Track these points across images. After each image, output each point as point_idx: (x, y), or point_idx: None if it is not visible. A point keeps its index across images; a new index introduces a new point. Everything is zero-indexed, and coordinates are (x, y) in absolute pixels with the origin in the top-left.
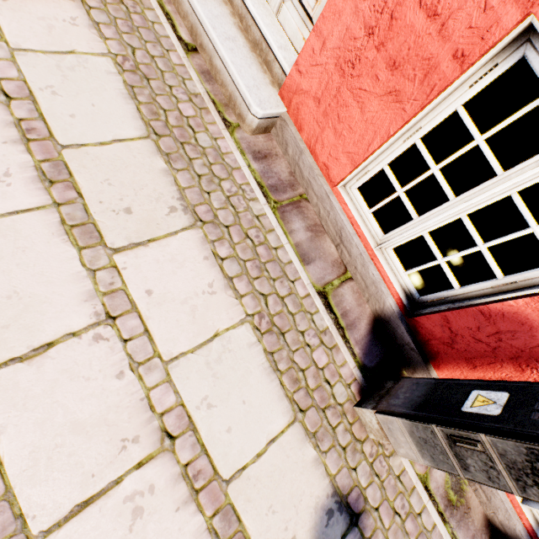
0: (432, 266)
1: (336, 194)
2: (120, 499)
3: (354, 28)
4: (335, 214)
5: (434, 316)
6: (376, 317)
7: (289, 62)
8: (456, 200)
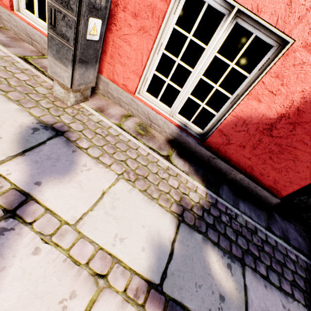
0: None
1: (14, 13)
2: None
3: None
4: (18, 23)
5: None
6: None
7: None
8: None
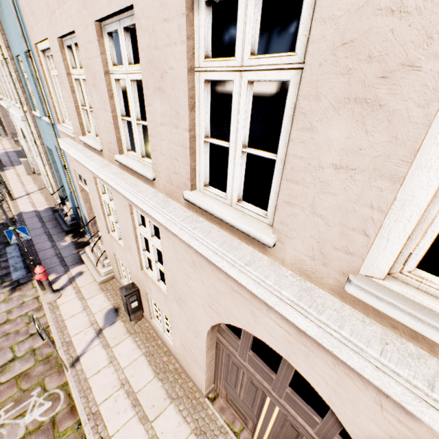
0: None
1: None
2: None
3: None
4: None
5: None
6: None
7: None
8: None
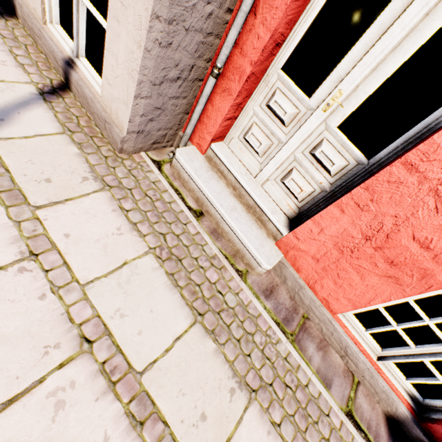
0: (395, 333)
1: (337, 320)
2: None
3: (351, 231)
4: (339, 335)
5: None
6: (388, 416)
7: (281, 223)
8: None
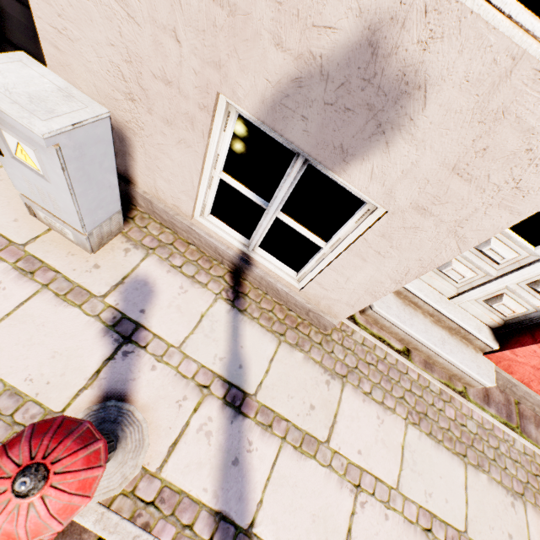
0: None
1: None
2: None
3: None
4: None
5: None
6: None
7: (489, 339)
8: None
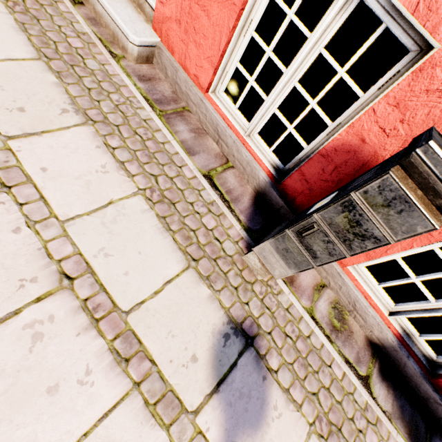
0: None
1: (208, 98)
2: (19, 327)
3: None
4: (210, 114)
5: (293, 174)
6: (256, 194)
7: (155, 1)
8: (287, 71)
